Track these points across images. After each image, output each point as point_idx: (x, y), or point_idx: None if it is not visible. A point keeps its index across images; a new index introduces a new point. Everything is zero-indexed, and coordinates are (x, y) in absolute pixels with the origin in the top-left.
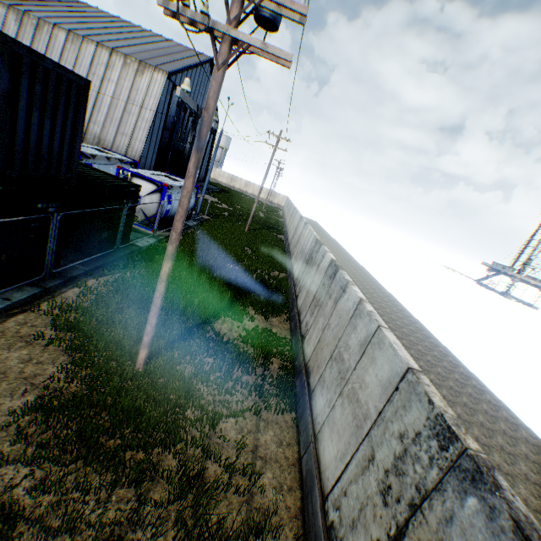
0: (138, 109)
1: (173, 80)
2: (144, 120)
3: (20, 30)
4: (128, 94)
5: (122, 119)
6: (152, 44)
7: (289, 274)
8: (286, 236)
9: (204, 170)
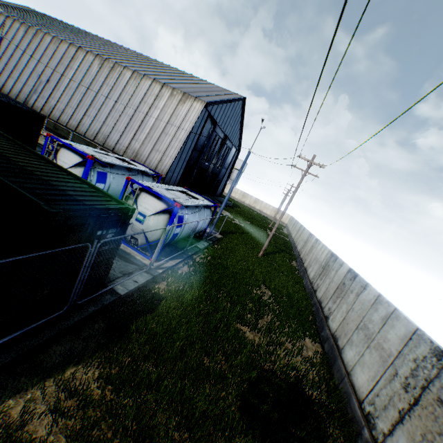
0: (174, 130)
1: (209, 110)
2: (178, 140)
3: (99, 71)
4: (168, 118)
5: (159, 138)
6: (197, 84)
7: (332, 354)
8: (301, 265)
9: (222, 186)
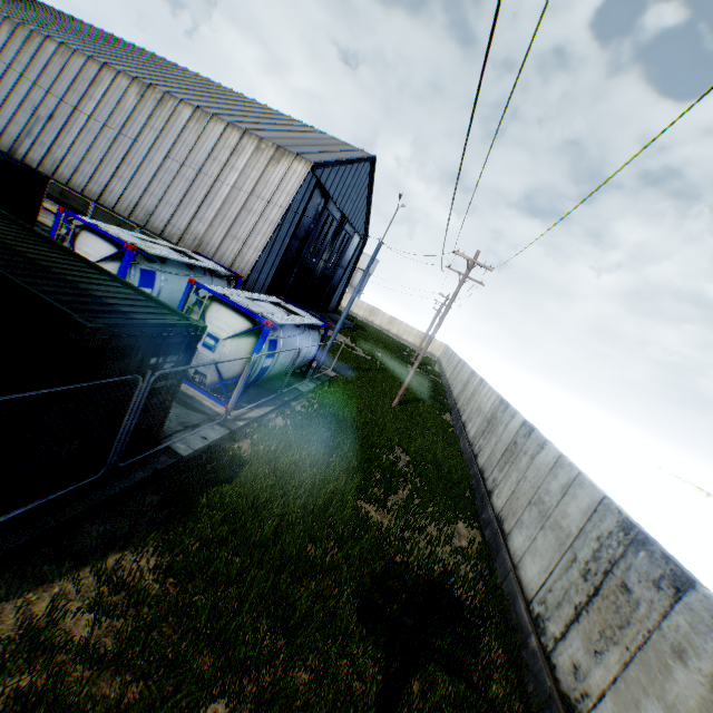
0: (262, 206)
1: (318, 175)
2: (268, 221)
3: (139, 105)
4: (252, 186)
5: (237, 218)
6: (300, 133)
7: (494, 543)
8: (457, 419)
9: (338, 297)
